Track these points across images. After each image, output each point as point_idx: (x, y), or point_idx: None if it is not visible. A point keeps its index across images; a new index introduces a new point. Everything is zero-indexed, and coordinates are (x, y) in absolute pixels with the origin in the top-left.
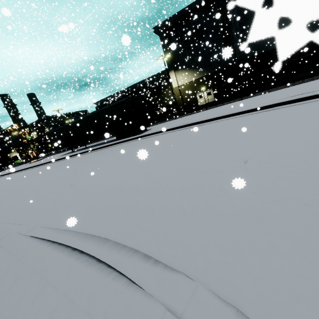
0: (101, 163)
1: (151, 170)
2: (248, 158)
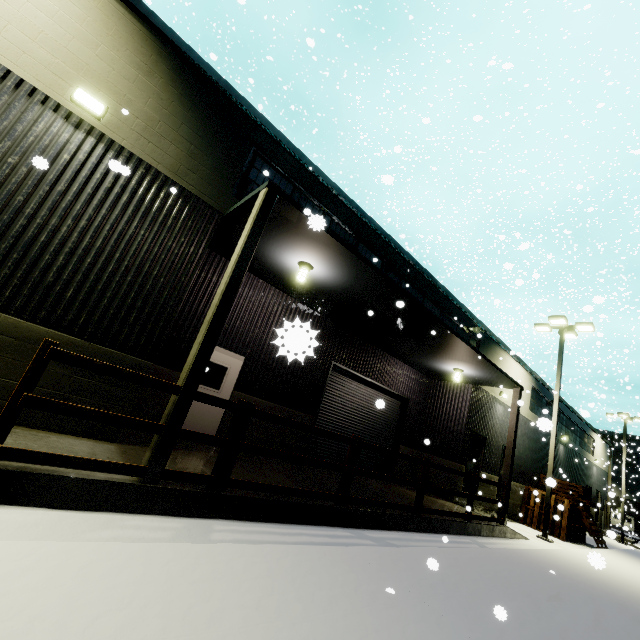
0: None
1: None
2: None
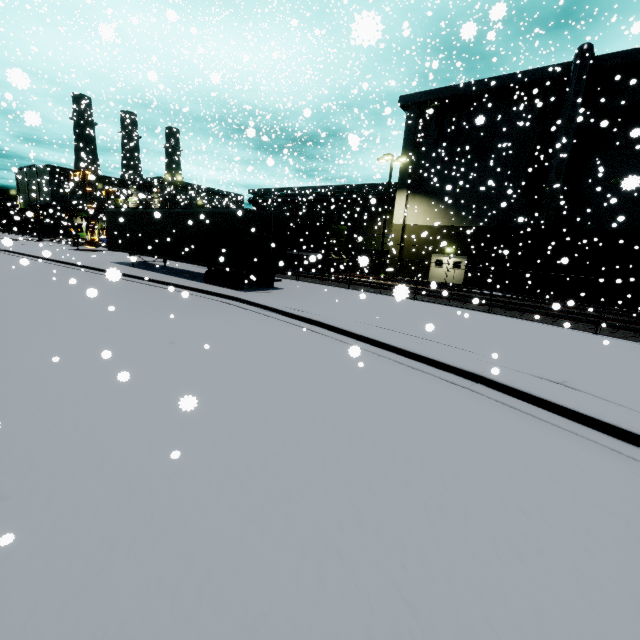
0: (75, 325)
1: (1, 427)
2: (91, 573)
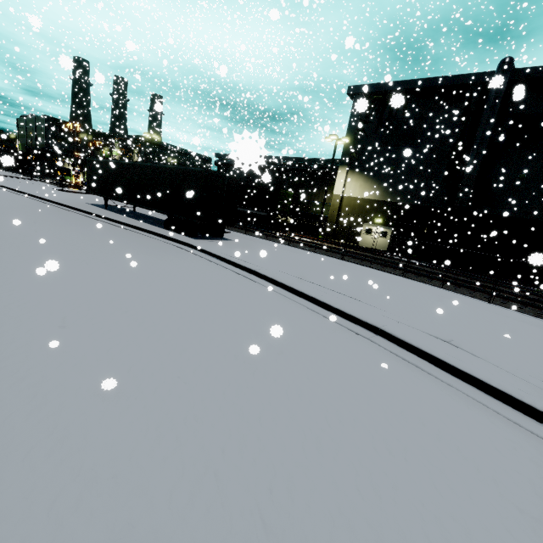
0: (40, 254)
1: None
2: None
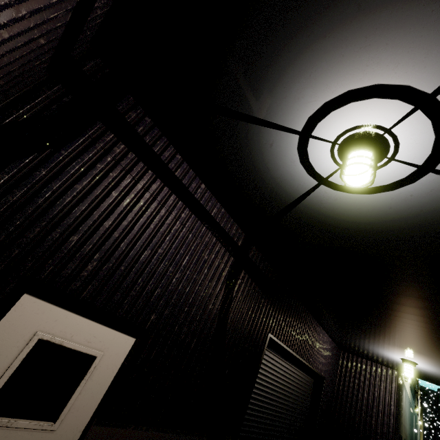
0: None
1: None
2: None
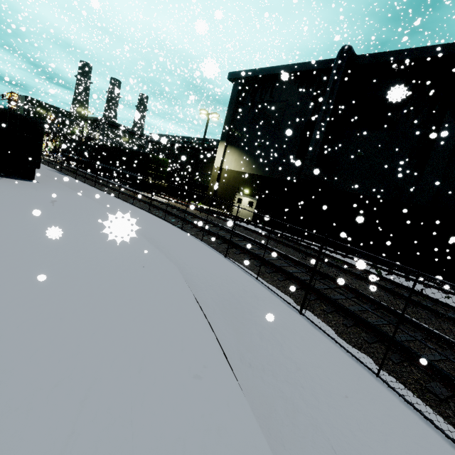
0: None
1: None
2: None
